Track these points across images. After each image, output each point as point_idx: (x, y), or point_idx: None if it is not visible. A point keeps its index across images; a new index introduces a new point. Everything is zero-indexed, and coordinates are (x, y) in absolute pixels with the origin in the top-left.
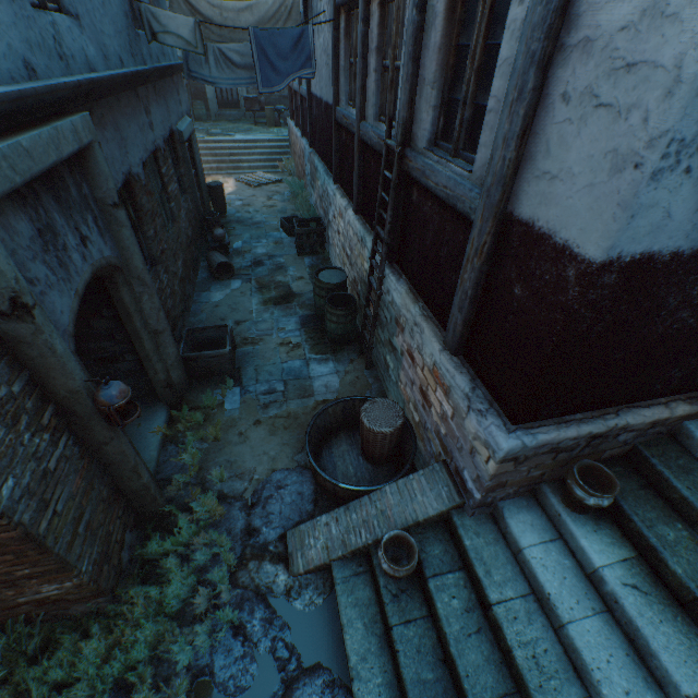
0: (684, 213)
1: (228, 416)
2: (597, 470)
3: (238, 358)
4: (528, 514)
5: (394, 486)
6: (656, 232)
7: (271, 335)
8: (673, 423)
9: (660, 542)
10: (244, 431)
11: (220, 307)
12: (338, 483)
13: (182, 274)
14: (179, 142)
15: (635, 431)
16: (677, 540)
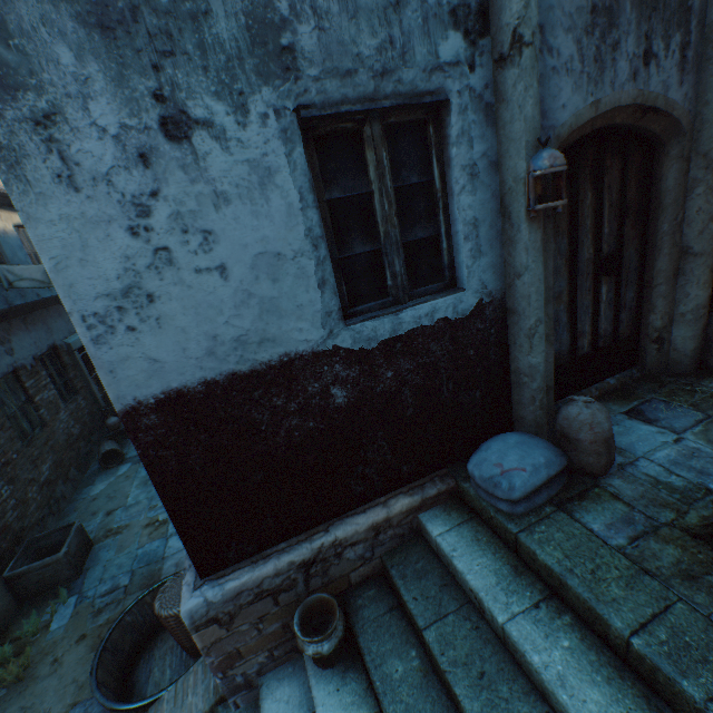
0: (173, 354)
1: (49, 639)
2: (329, 604)
3: (91, 556)
4: (289, 685)
5: (173, 689)
6: (159, 374)
7: (138, 517)
8: (406, 520)
9: (383, 686)
10: (61, 655)
11: (98, 499)
12: (111, 705)
13: (50, 476)
14: (68, 352)
15: (360, 542)
16: (405, 675)
